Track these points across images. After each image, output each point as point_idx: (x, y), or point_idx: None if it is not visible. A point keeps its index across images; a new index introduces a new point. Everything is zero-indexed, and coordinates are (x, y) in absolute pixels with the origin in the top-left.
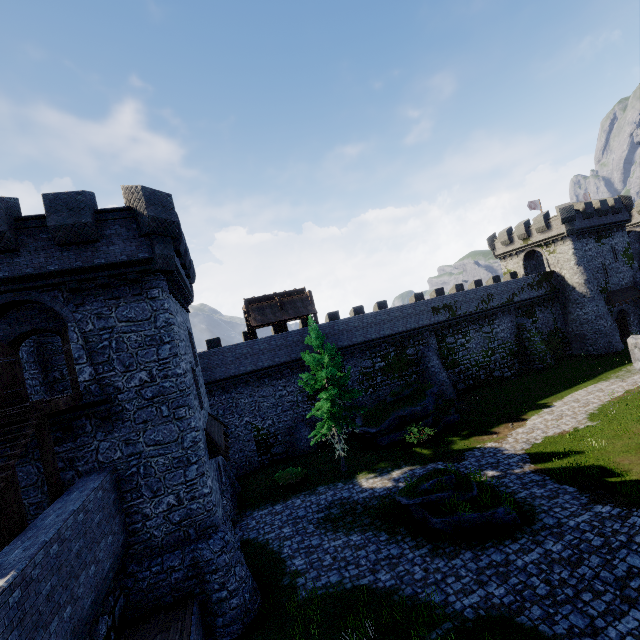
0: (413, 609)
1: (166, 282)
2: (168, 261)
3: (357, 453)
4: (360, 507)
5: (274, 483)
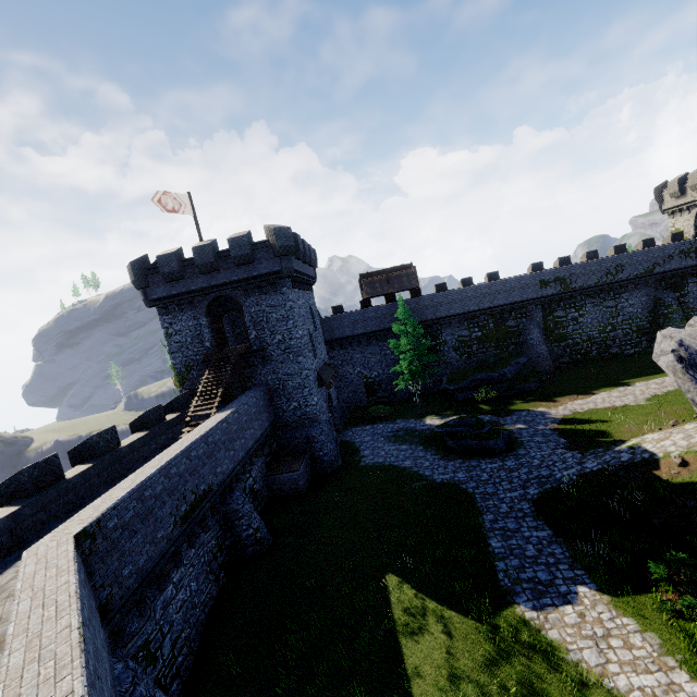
0: (412, 476)
1: (290, 282)
2: (290, 271)
3: (437, 403)
4: (417, 434)
5: (371, 414)
